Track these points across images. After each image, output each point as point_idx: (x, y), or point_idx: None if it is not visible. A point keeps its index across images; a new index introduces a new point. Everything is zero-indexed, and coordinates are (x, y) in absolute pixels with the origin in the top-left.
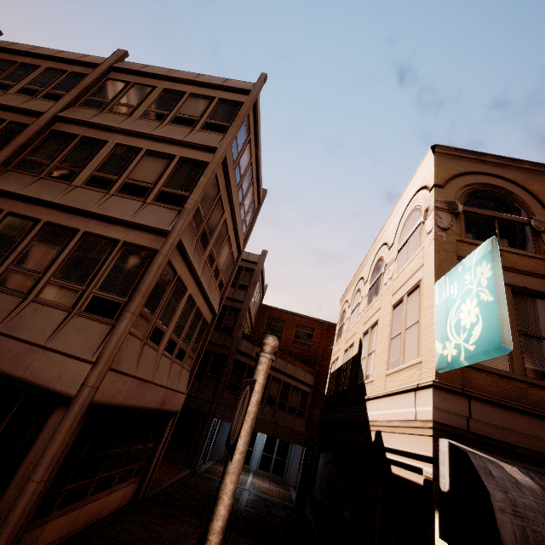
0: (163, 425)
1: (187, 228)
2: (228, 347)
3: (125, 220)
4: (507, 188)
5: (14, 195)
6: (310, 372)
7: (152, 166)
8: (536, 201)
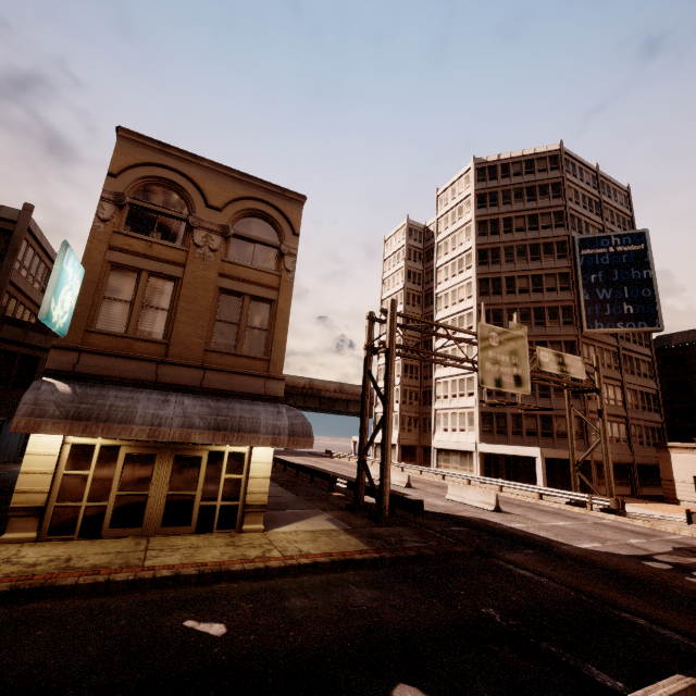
0: None
1: None
2: None
3: None
4: (181, 185)
5: None
6: None
7: None
8: (203, 200)
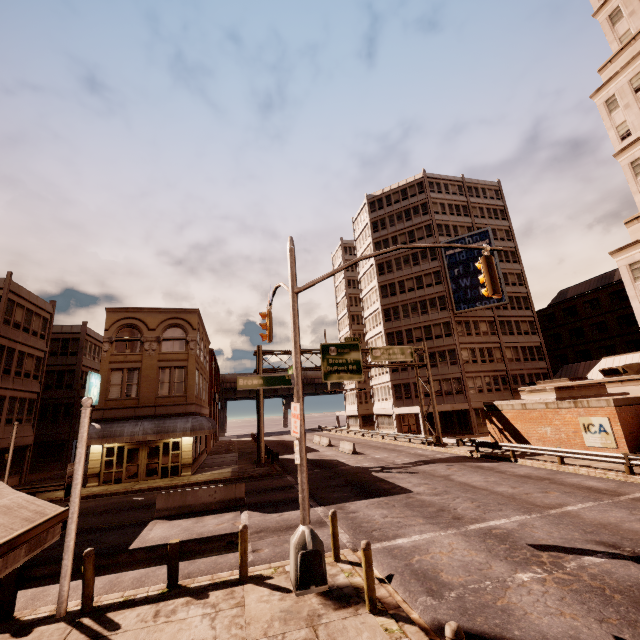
0: (25, 452)
1: None
2: (73, 397)
3: None
4: (136, 324)
5: None
6: None
7: None
8: (147, 327)
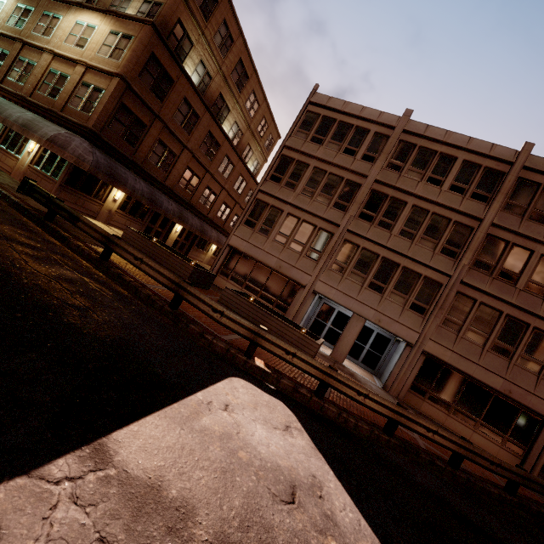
0: None
1: None
2: None
3: None
4: None
5: (482, 291)
6: None
7: None
8: None
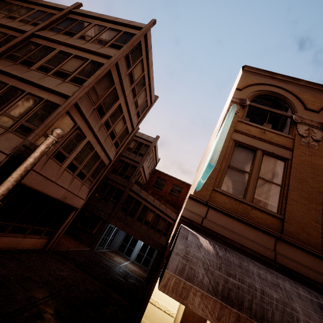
0: (68, 213)
1: (85, 98)
2: (125, 187)
3: (49, 88)
4: (284, 95)
5: None
6: (175, 212)
7: (74, 63)
8: (302, 104)
